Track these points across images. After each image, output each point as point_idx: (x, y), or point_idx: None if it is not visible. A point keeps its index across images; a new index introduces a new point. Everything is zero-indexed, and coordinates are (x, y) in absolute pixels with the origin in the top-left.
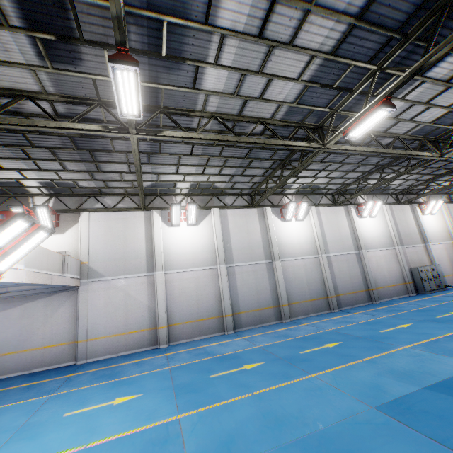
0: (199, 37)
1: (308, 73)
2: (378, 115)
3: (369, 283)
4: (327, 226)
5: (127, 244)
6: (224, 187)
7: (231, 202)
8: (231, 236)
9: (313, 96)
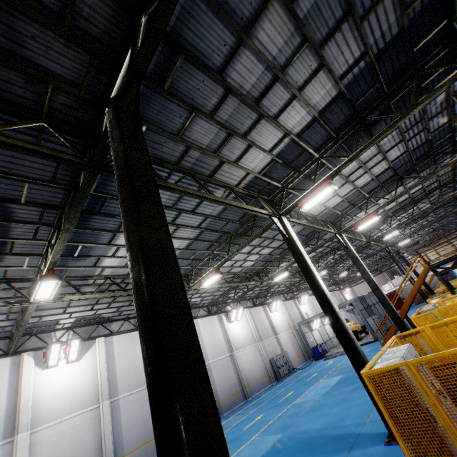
0: (103, 248)
1: None
2: (215, 277)
3: (242, 381)
4: (205, 335)
5: None
6: (111, 315)
7: (118, 327)
8: (117, 364)
9: (179, 262)
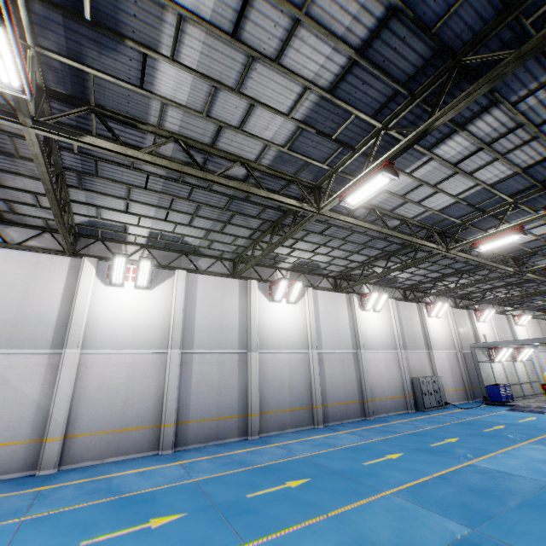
0: (144, 8)
1: (301, 110)
2: (378, 181)
3: (364, 392)
4: (324, 314)
5: (28, 301)
6: (197, 244)
7: (207, 266)
8: (197, 310)
9: (309, 144)
